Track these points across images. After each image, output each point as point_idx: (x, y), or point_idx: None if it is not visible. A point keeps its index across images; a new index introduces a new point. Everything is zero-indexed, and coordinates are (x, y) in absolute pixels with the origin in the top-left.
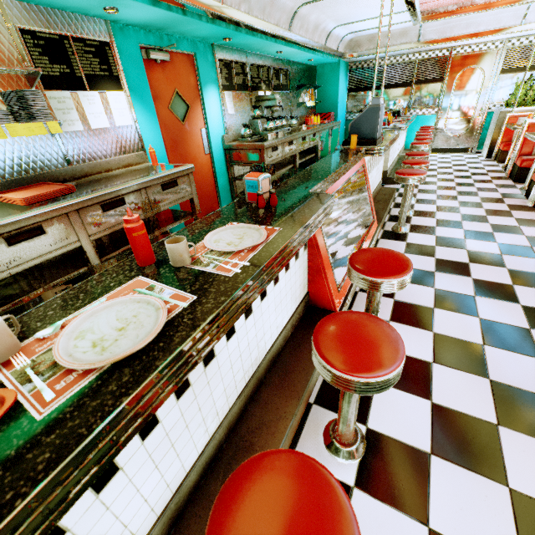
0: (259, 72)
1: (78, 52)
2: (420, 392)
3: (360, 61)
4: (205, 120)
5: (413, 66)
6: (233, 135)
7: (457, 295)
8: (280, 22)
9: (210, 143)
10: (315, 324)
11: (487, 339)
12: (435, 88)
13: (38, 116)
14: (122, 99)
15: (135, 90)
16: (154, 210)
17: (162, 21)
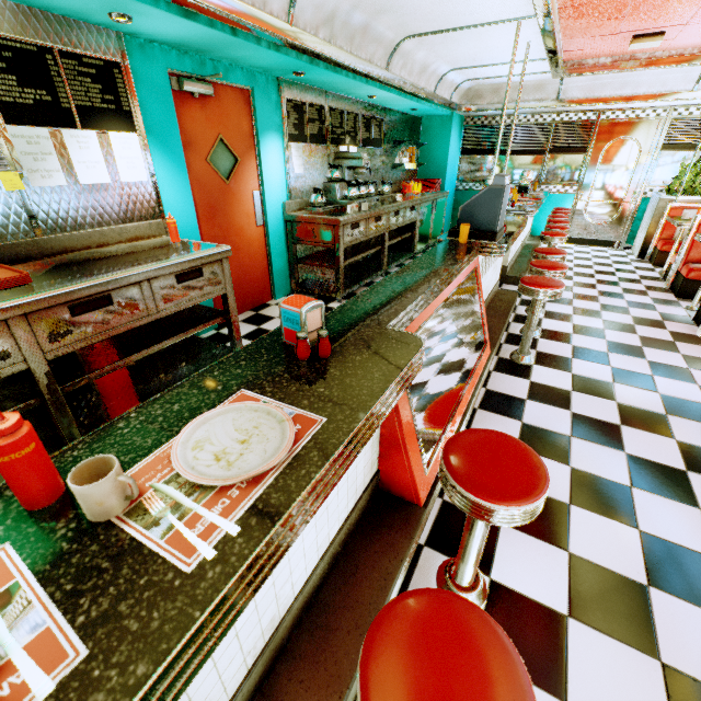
0: (343, 120)
1: (69, 72)
2: (547, 681)
3: (480, 116)
4: (260, 180)
5: (548, 129)
6: (299, 202)
7: (605, 483)
8: (374, 57)
9: (265, 211)
10: (385, 529)
11: (654, 575)
12: (576, 160)
13: None
14: (134, 144)
15: (155, 133)
16: (161, 311)
17: (202, 40)
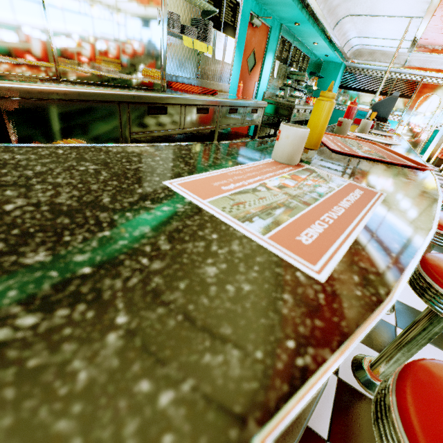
0: (296, 53)
1: (226, 5)
2: None
3: (355, 67)
4: (259, 76)
5: (392, 82)
6: (270, 93)
7: None
8: (331, 22)
9: (257, 94)
10: None
11: None
12: (403, 102)
13: (207, 40)
14: (232, 44)
15: (238, 41)
16: (243, 124)
17: None
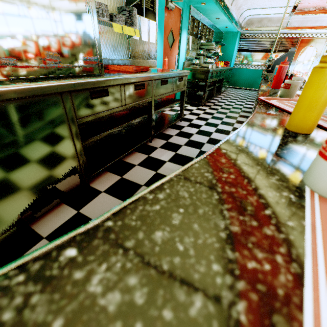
0: (203, 28)
1: None
2: None
3: (248, 34)
4: (178, 50)
5: (278, 41)
6: (188, 63)
7: None
8: None
9: (178, 65)
10: None
11: None
12: None
13: (134, 24)
14: (154, 26)
15: (158, 23)
16: (173, 91)
17: None
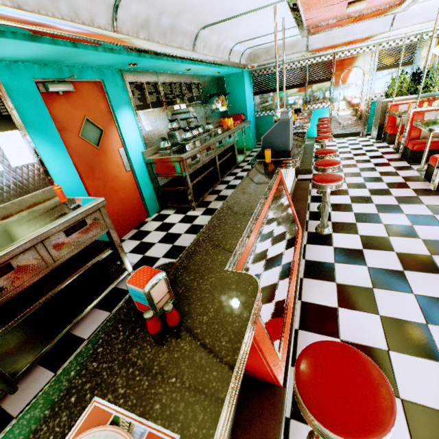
0: (172, 88)
1: None
2: None
3: (260, 69)
4: (122, 140)
5: (304, 70)
6: (153, 149)
7: (407, 324)
8: (183, 44)
9: (130, 160)
10: (257, 418)
11: None
12: (326, 86)
13: None
14: (17, 137)
15: (34, 126)
16: (57, 261)
17: (53, 54)
